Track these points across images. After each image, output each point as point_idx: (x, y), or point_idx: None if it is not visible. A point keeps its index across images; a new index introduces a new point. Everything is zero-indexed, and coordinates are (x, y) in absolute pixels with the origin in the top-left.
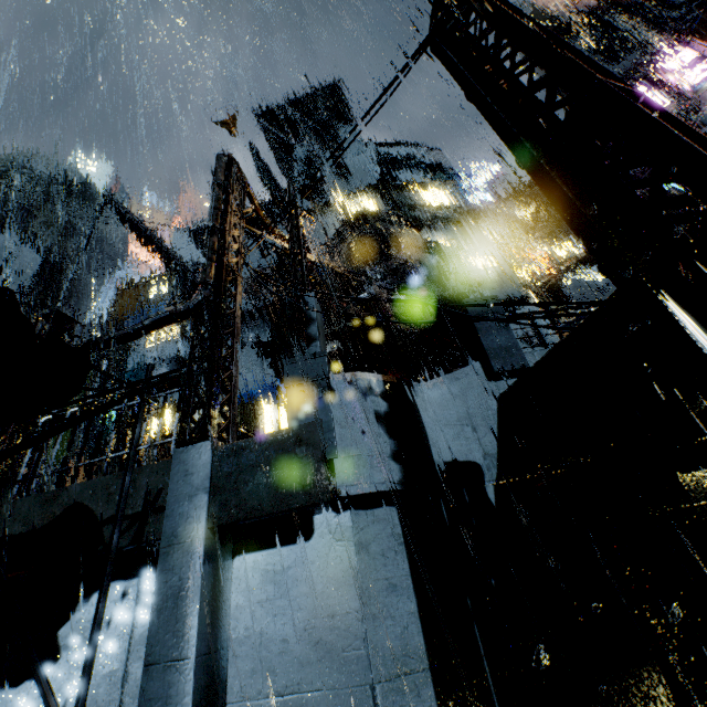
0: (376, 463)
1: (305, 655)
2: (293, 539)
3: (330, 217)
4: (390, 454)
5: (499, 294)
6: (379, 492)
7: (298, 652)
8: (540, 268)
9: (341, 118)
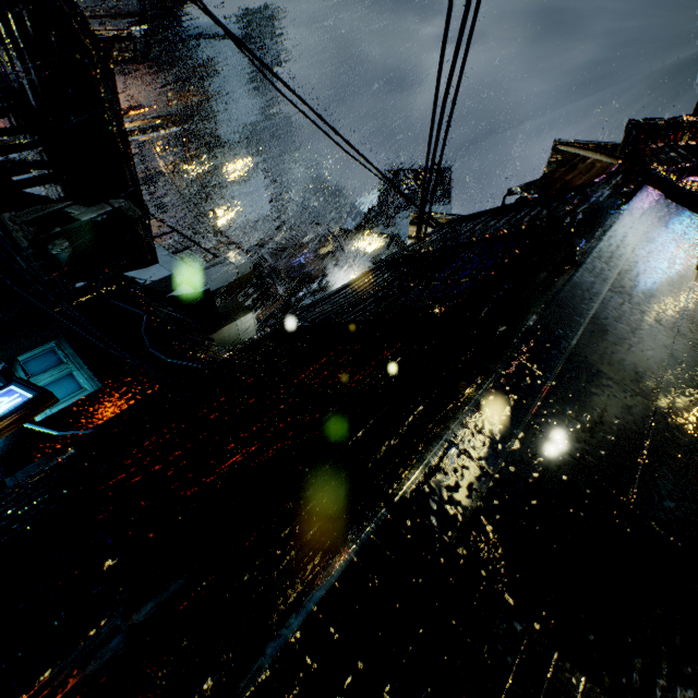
0: None
1: None
2: None
3: (353, 241)
4: None
5: None
6: None
7: None
8: None
9: (440, 197)
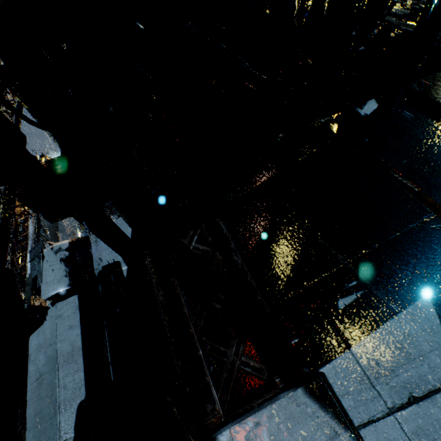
0: (56, 281)
1: (44, 363)
2: (43, 322)
3: None
4: (65, 275)
5: None
6: (61, 292)
7: (43, 362)
8: None
9: None
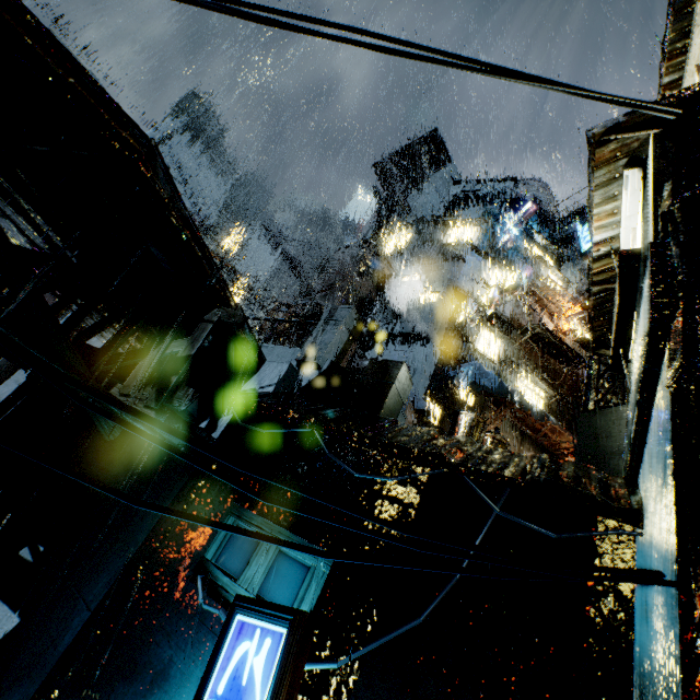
0: None
1: None
2: None
3: (379, 247)
4: None
5: (408, 327)
6: None
7: None
8: (468, 312)
9: (439, 161)
